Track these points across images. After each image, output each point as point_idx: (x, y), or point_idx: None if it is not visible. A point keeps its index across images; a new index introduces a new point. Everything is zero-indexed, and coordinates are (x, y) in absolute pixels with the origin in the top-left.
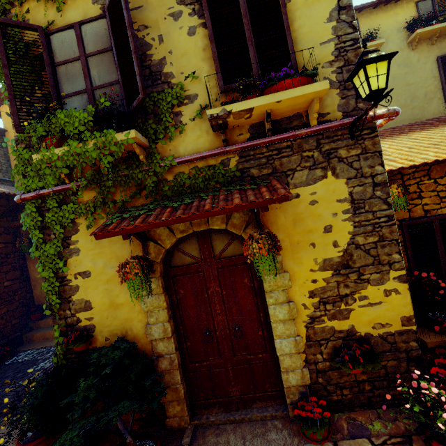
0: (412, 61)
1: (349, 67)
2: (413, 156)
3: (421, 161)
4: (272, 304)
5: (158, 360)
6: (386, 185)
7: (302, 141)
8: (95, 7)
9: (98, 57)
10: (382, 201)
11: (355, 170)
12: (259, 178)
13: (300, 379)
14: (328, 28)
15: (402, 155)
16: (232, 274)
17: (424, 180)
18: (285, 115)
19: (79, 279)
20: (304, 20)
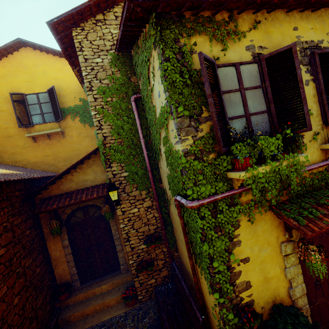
0: None
1: None
2: None
3: None
4: None
5: (299, 312)
6: None
7: None
8: (248, 53)
9: (252, 91)
10: None
11: None
12: None
13: None
14: None
15: None
16: (326, 240)
17: None
18: None
19: (241, 265)
20: None
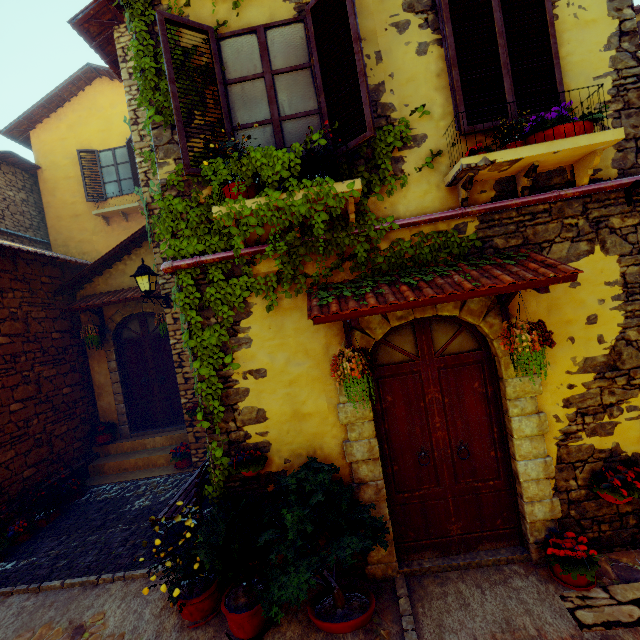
0: None
1: (629, 112)
2: None
3: None
4: (517, 415)
5: (360, 489)
6: None
7: (564, 205)
8: (287, 6)
9: (290, 76)
10: None
11: (630, 245)
12: (505, 250)
13: (549, 511)
14: (605, 59)
15: None
16: (458, 377)
17: None
18: (543, 169)
19: (250, 379)
20: (574, 46)
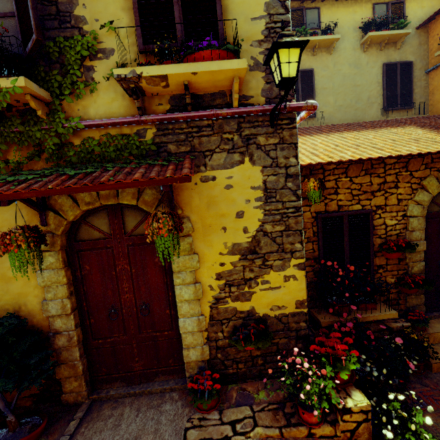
0: (362, 63)
1: None
2: (335, 153)
3: (338, 159)
4: (179, 284)
5: (55, 337)
6: (297, 178)
7: (224, 122)
8: None
9: None
10: (293, 192)
11: (271, 159)
12: (176, 155)
13: (200, 355)
14: (261, 3)
15: (327, 151)
16: (143, 253)
17: (341, 178)
18: (209, 91)
19: None
20: None
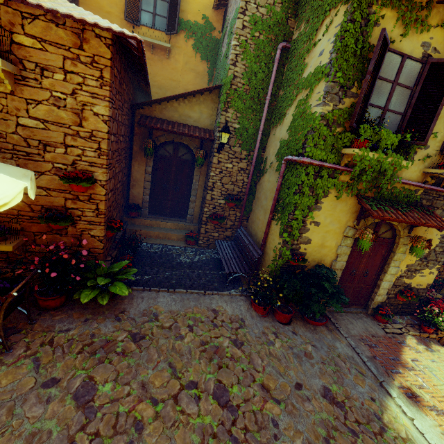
0: None
1: None
2: None
3: None
4: (392, 266)
5: None
6: None
7: None
8: (420, 50)
9: (402, 89)
10: None
11: None
12: (424, 205)
13: (382, 299)
14: None
15: None
16: (379, 247)
17: None
18: None
19: (312, 225)
20: None
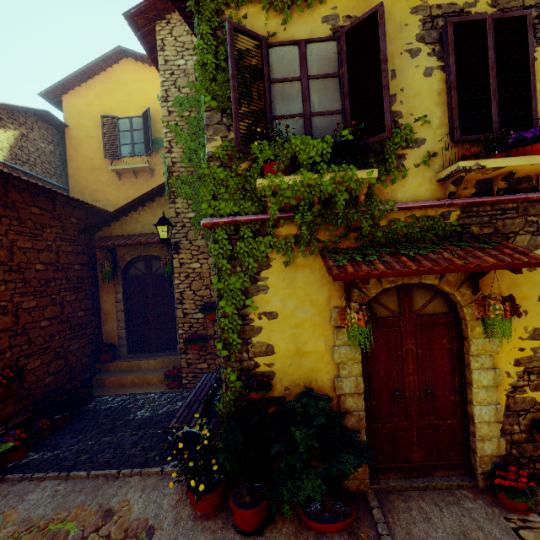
0: None
1: None
2: None
3: None
4: (477, 368)
5: (345, 417)
6: None
7: (529, 205)
8: (325, 26)
9: (321, 81)
10: None
11: None
12: (479, 236)
13: (496, 449)
14: None
15: None
16: (430, 333)
17: None
18: (514, 175)
19: (264, 319)
20: None
